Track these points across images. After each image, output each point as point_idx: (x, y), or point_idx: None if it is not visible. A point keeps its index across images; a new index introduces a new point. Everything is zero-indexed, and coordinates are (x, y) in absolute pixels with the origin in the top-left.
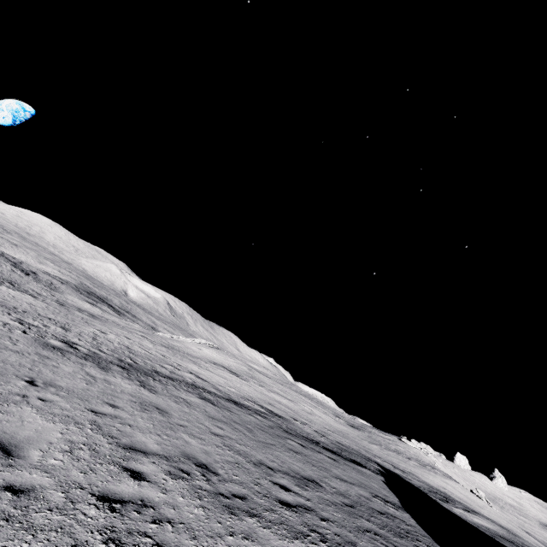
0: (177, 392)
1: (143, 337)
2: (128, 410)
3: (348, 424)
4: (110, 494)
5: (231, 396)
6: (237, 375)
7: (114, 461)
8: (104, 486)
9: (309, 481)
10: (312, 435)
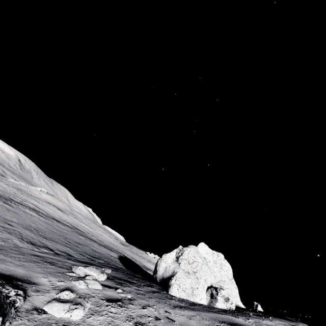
0: (24, 209)
1: None
2: (1, 209)
3: (121, 243)
4: (2, 226)
5: (55, 218)
6: (62, 211)
7: (1, 220)
8: None
9: (81, 244)
10: (94, 239)
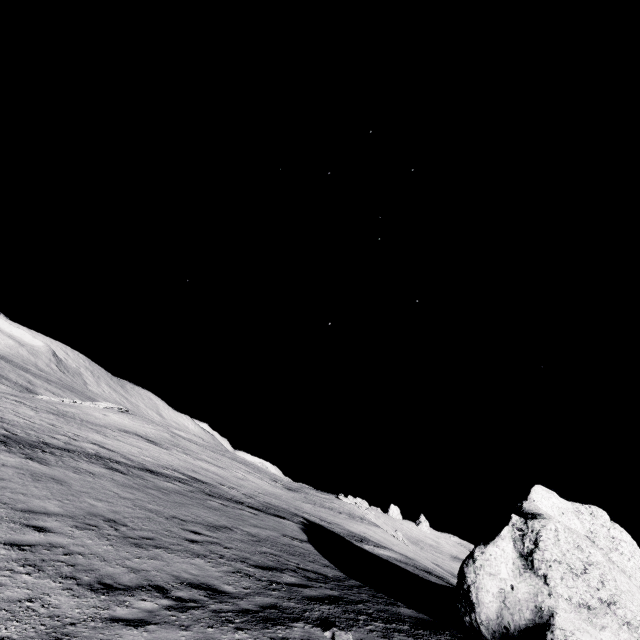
0: (76, 463)
1: (17, 402)
2: (17, 481)
3: (285, 487)
4: (17, 541)
5: (146, 465)
6: (155, 444)
7: (13, 521)
8: (9, 537)
9: (222, 528)
10: (238, 497)
